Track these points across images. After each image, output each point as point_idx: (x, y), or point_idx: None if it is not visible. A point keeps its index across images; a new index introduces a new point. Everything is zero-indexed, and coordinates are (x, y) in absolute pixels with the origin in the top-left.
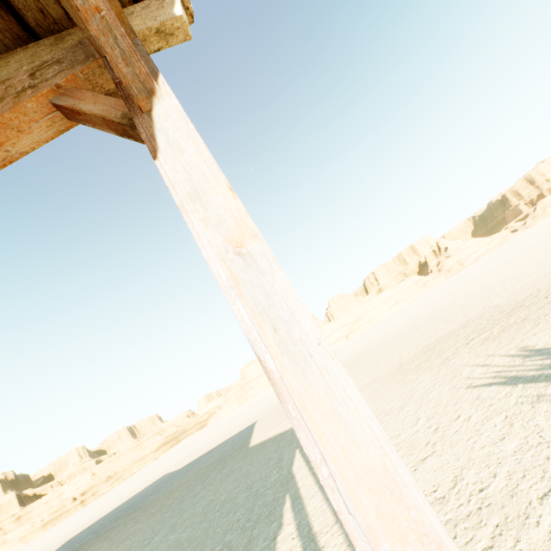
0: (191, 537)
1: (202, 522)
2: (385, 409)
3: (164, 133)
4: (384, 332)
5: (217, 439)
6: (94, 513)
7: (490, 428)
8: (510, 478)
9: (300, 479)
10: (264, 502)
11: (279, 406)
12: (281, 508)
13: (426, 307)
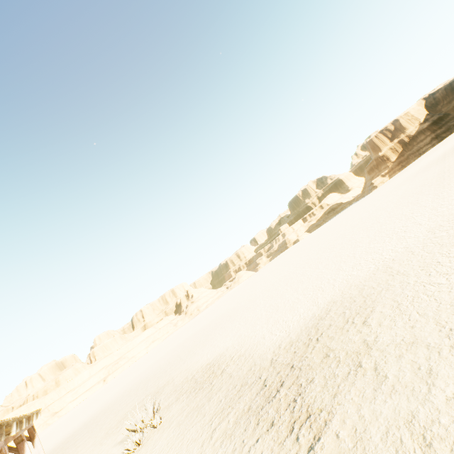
0: None
1: None
2: None
3: (36, 444)
4: (128, 384)
5: None
6: None
7: None
8: None
9: None
10: None
11: None
12: None
13: (158, 360)
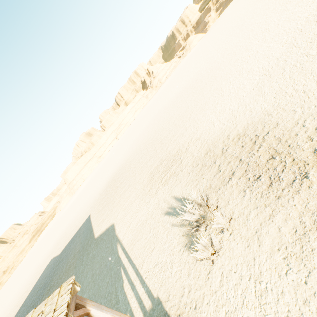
0: (94, 293)
1: (95, 285)
2: (142, 220)
3: (95, 315)
4: (134, 142)
5: (71, 229)
6: (16, 296)
7: (164, 237)
8: (166, 257)
9: (123, 259)
10: (115, 272)
11: (98, 204)
12: (121, 274)
13: (149, 125)
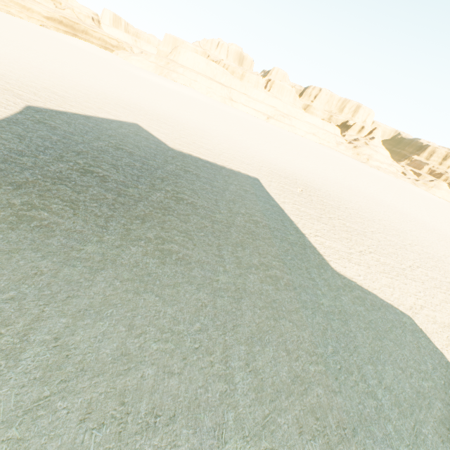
0: None
1: None
2: None
3: None
4: (341, 185)
5: (191, 137)
6: (17, 63)
7: None
8: None
9: None
10: None
11: (279, 186)
12: None
13: (378, 202)
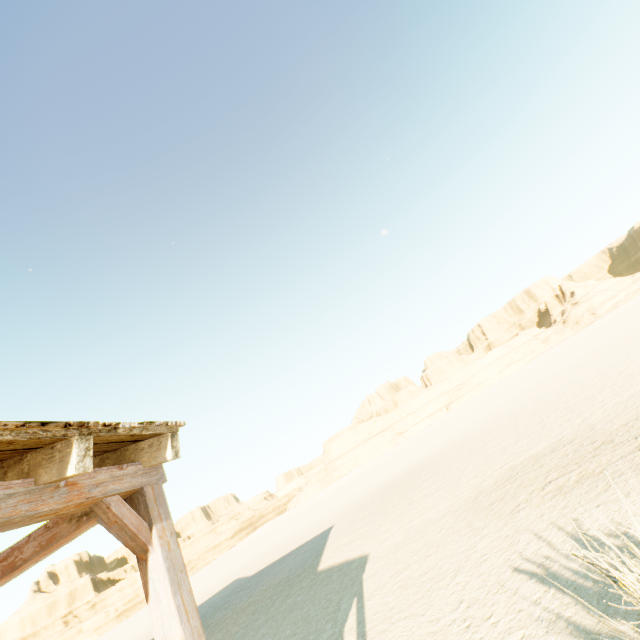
0: None
1: None
2: (441, 569)
3: (153, 582)
4: (485, 415)
5: (292, 540)
6: None
7: None
8: None
9: None
10: None
11: (358, 509)
12: None
13: (537, 385)
